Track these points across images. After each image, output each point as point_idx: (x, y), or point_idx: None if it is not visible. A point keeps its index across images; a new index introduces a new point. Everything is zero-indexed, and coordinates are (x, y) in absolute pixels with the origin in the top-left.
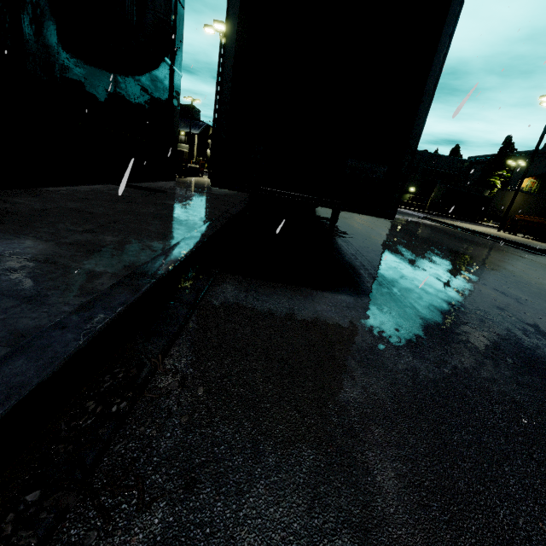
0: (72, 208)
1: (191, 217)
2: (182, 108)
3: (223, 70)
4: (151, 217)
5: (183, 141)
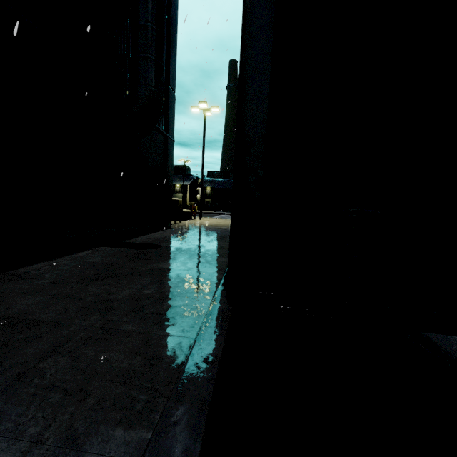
0: (10, 316)
1: (186, 294)
2: (176, 168)
3: (246, 51)
4: (127, 313)
5: (178, 191)
